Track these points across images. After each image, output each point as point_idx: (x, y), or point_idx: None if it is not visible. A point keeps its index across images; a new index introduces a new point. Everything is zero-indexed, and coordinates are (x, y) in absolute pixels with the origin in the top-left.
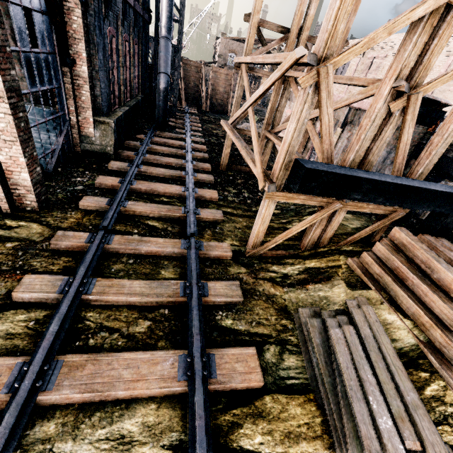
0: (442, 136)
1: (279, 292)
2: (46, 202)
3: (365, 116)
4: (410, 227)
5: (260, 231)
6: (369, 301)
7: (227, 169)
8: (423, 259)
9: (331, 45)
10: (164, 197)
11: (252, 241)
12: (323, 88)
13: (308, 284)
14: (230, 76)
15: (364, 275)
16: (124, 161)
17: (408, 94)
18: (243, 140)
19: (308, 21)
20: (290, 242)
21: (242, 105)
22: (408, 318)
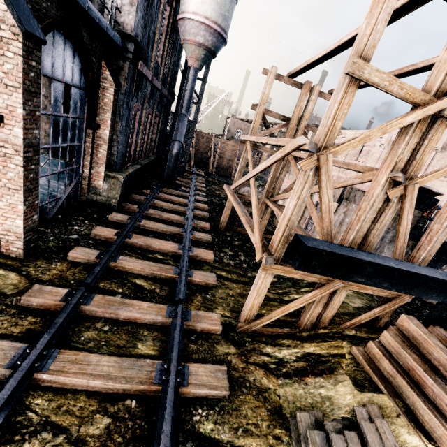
0: (441, 224)
1: (273, 385)
2: (34, 249)
3: (364, 199)
4: (415, 311)
5: (254, 304)
6: (382, 410)
7: (226, 229)
8: (441, 360)
9: (330, 137)
10: (158, 253)
11: (245, 314)
12: (323, 172)
13: (308, 377)
14: (236, 148)
15: (372, 372)
16: (126, 213)
17: (404, 184)
18: (244, 202)
19: (307, 114)
20: (287, 317)
21: (245, 171)
22: (435, 444)
